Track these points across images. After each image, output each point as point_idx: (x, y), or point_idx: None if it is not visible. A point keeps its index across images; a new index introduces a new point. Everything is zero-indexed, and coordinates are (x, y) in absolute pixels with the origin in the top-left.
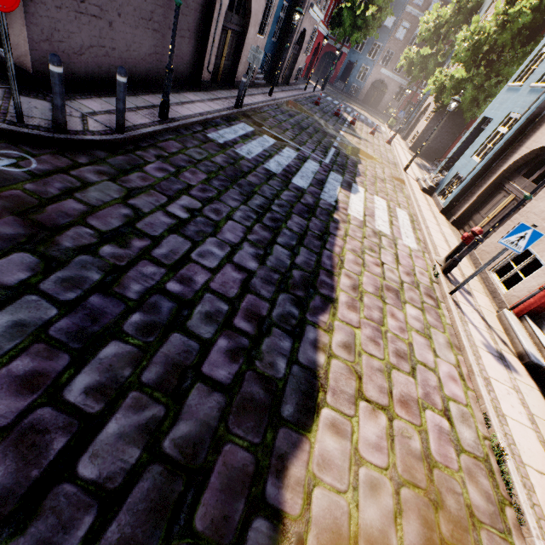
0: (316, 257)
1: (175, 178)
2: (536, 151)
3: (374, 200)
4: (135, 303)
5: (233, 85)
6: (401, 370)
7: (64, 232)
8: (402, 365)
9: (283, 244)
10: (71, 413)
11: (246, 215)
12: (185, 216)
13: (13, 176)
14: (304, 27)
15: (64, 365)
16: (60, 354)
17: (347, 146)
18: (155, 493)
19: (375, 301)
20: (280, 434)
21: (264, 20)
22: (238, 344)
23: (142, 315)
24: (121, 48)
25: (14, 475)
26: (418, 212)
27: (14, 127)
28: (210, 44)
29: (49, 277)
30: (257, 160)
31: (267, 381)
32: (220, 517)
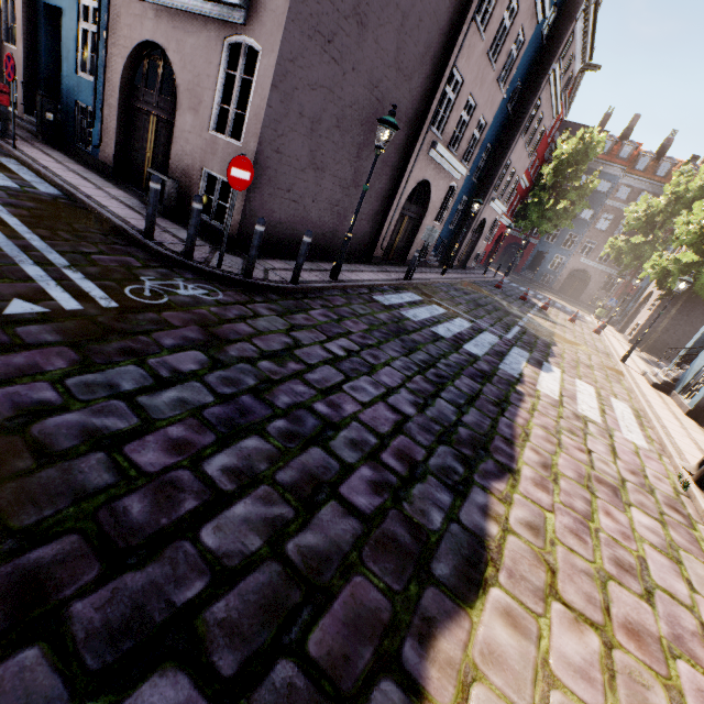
0: (490, 421)
1: (337, 324)
2: None
3: (575, 383)
4: (282, 411)
5: (404, 263)
6: (625, 587)
7: (232, 344)
8: (627, 581)
9: (447, 400)
10: (206, 482)
11: (406, 366)
12: (341, 354)
13: (203, 301)
14: (484, 217)
15: (209, 442)
16: (208, 432)
17: (537, 328)
18: (269, 590)
19: (577, 489)
20: (428, 593)
21: (441, 210)
22: (384, 479)
23: (286, 423)
24: (308, 225)
25: (147, 515)
26: (647, 407)
27: (213, 270)
28: (386, 226)
29: (214, 373)
30: (424, 323)
31: (416, 527)
32: (340, 653)
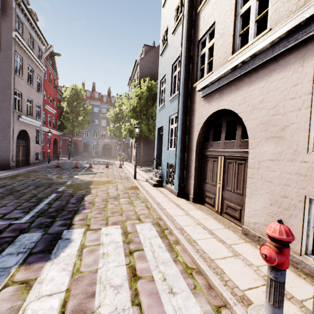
0: None
1: None
2: (206, 122)
3: (99, 239)
4: None
5: None
6: None
7: None
8: None
9: None
10: None
11: None
12: None
13: None
14: (22, 129)
15: None
16: None
17: (78, 184)
18: None
19: None
20: None
21: None
22: None
23: None
24: None
25: None
26: (161, 213)
27: None
28: None
29: None
30: None
31: None
32: None
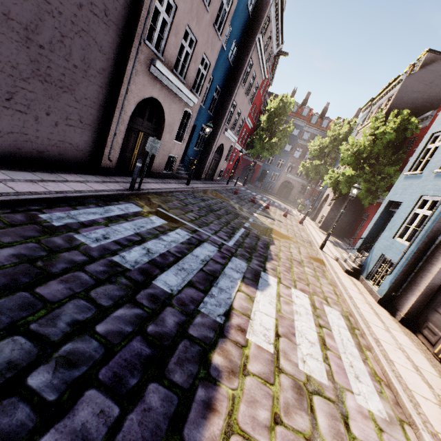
0: None
1: None
2: None
3: (291, 297)
4: None
5: (149, 175)
6: None
7: None
8: None
9: None
10: None
11: None
12: None
13: None
14: (222, 143)
15: None
16: None
17: (260, 226)
18: None
19: None
20: None
21: (181, 131)
22: None
23: None
24: None
25: None
26: (354, 310)
27: None
28: (112, 137)
29: None
30: (107, 248)
31: None
32: None
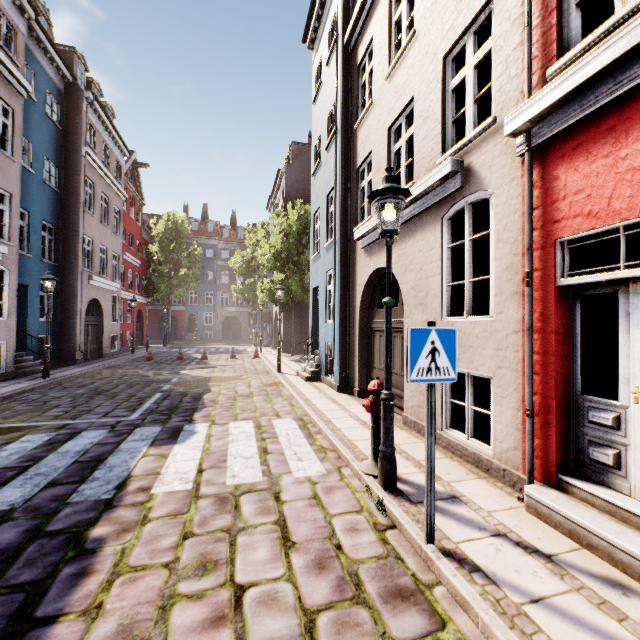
0: None
1: None
2: (369, 283)
3: (228, 431)
4: None
5: None
6: None
7: None
8: None
9: None
10: None
11: None
12: None
13: None
14: (93, 298)
15: None
16: None
17: (190, 382)
18: None
19: None
20: None
21: None
22: None
23: None
24: None
25: None
26: (308, 408)
27: None
28: None
29: None
30: None
31: None
32: None
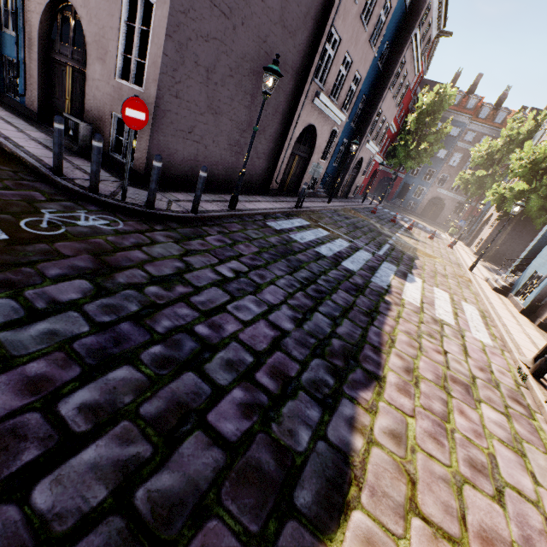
0: (361, 331)
1: (230, 247)
2: None
3: (433, 291)
4: (160, 336)
5: (297, 194)
6: (479, 489)
7: (122, 271)
8: (480, 482)
9: (324, 313)
10: (56, 425)
11: (290, 283)
12: (230, 275)
13: (102, 231)
14: (361, 156)
15: (72, 377)
16: (74, 366)
17: (403, 245)
18: None
19: (435, 391)
20: (287, 529)
21: (326, 150)
22: (256, 399)
23: (163, 348)
24: (210, 162)
25: None
26: (490, 308)
27: (117, 202)
28: (280, 164)
29: (95, 301)
30: (309, 244)
31: (282, 450)
32: None
